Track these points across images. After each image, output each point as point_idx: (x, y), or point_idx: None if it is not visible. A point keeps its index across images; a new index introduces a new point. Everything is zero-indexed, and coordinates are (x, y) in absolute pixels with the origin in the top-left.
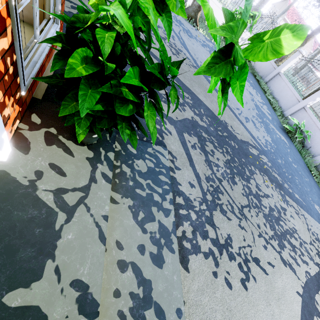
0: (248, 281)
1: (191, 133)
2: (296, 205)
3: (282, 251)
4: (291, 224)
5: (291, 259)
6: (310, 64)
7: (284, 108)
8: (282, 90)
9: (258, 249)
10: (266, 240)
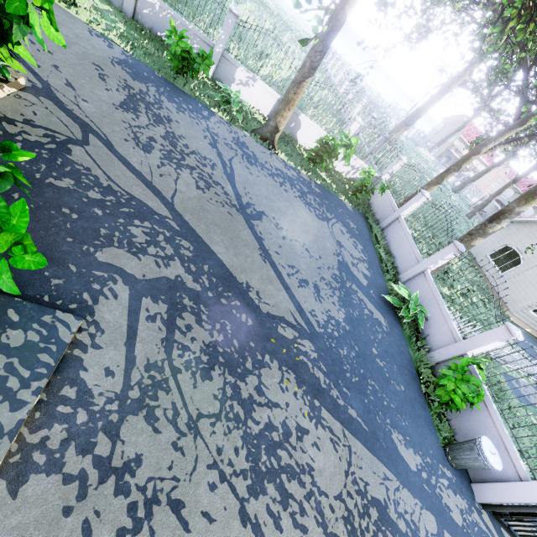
0: (135, 535)
1: (160, 298)
2: (340, 427)
3: (251, 499)
4: (306, 458)
5: (268, 516)
6: (498, 203)
7: (401, 269)
8: (400, 243)
9: (194, 487)
10: (224, 476)
